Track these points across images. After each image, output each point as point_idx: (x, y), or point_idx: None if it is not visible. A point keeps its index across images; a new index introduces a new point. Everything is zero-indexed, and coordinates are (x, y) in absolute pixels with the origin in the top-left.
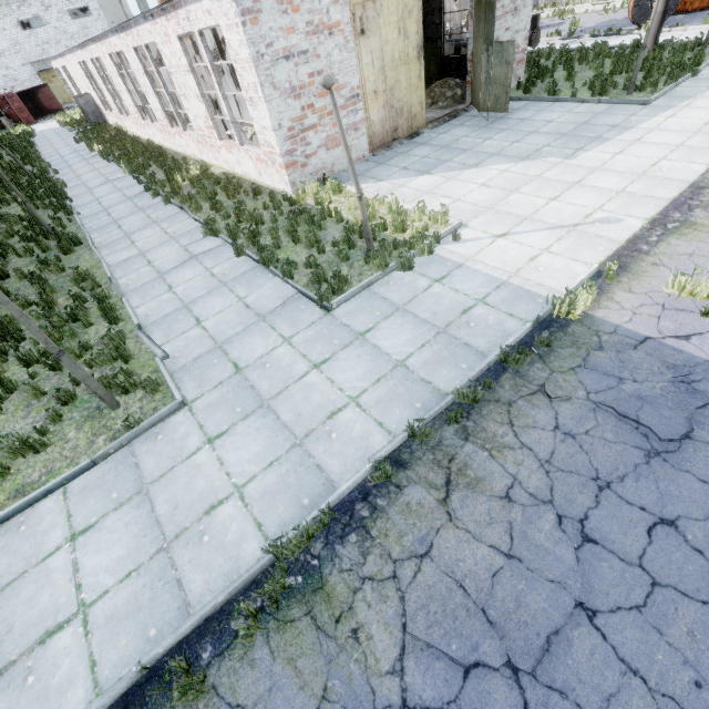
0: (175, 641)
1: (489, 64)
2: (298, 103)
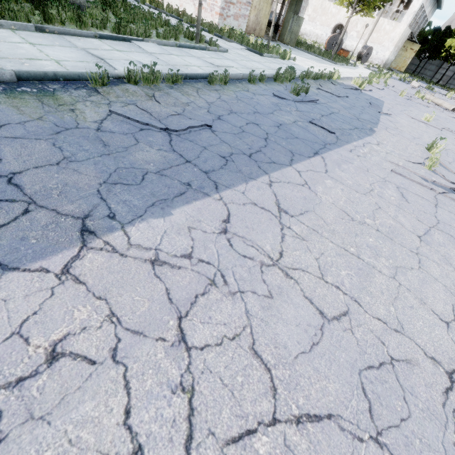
0: (269, 76)
1: (292, 24)
2: None
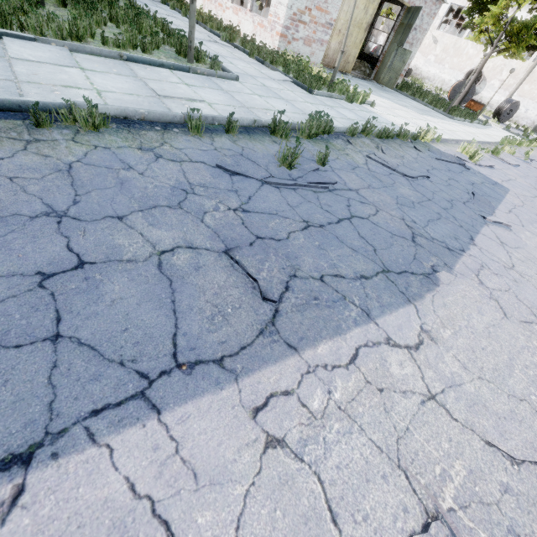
0: (267, 124)
1: (394, 58)
2: (305, 2)
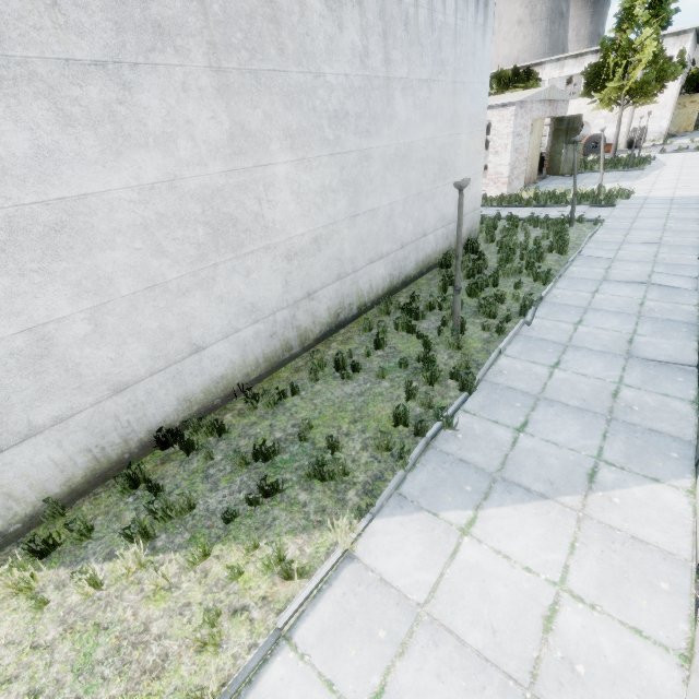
0: None
1: (567, 154)
2: (515, 155)
